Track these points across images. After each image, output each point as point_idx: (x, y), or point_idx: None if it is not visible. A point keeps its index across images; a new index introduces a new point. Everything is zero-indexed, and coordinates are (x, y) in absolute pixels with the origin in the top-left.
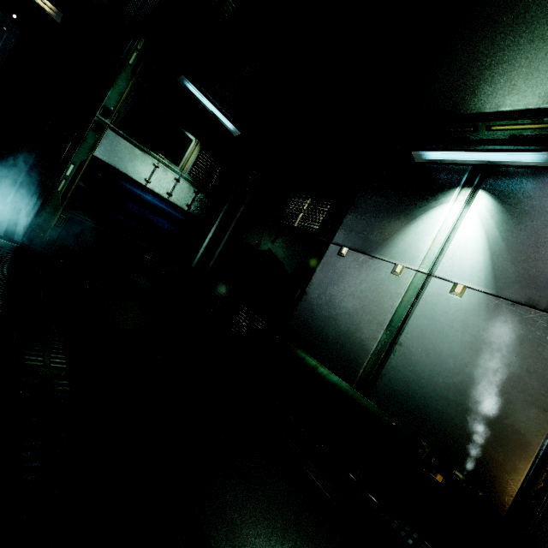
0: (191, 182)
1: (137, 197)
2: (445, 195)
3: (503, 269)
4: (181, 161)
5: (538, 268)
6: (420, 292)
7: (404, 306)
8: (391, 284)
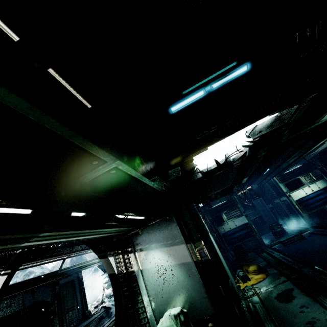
0: (311, 183)
1: (309, 198)
2: None
3: None
4: (303, 183)
5: None
6: None
7: None
8: None
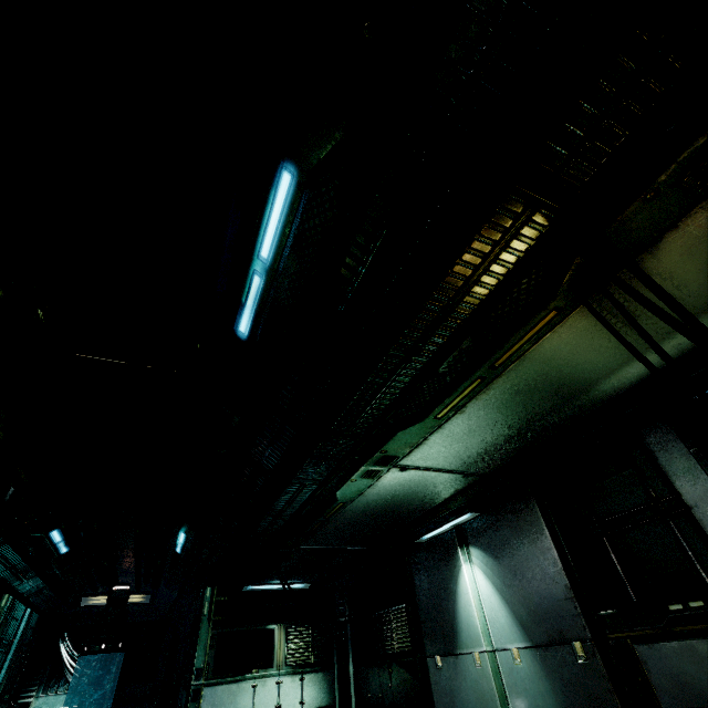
0: (292, 672)
1: None
2: (456, 560)
3: (520, 614)
4: (274, 658)
5: (532, 601)
6: (501, 676)
7: (504, 703)
8: (483, 680)
